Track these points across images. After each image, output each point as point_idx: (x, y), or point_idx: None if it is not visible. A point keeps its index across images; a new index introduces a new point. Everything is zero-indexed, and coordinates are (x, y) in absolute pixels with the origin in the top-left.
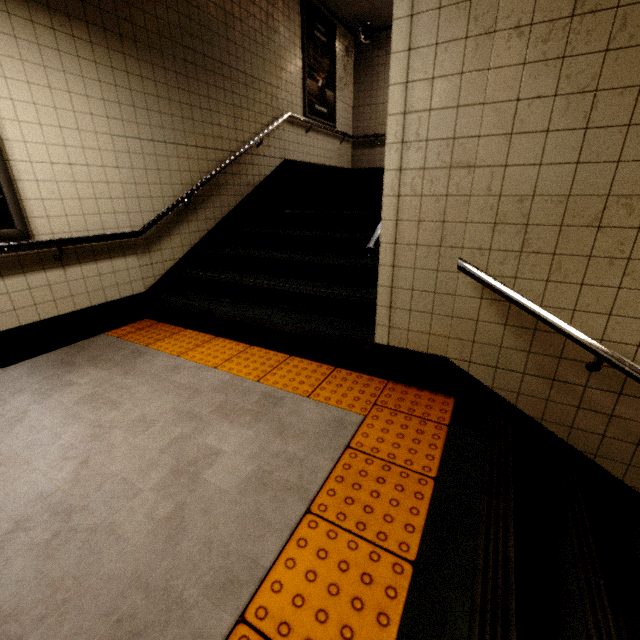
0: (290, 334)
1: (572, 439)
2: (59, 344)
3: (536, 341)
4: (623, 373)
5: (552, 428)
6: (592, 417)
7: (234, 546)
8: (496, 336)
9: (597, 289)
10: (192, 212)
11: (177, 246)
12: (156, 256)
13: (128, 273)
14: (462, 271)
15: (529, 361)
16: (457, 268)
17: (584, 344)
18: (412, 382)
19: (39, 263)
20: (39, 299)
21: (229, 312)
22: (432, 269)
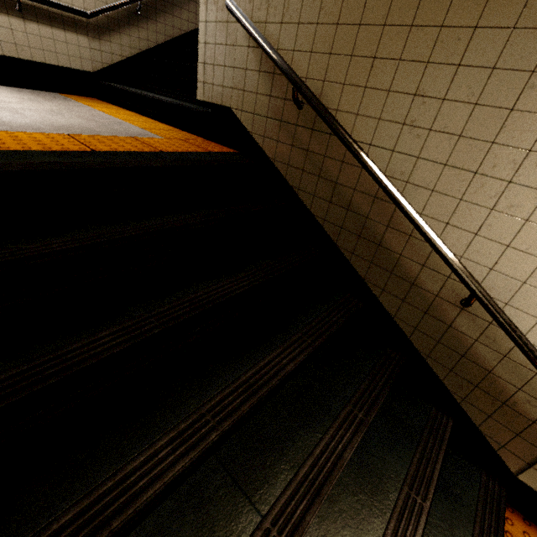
0: (163, 104)
1: (288, 176)
2: (20, 85)
3: (274, 85)
4: (302, 97)
5: (279, 167)
6: (298, 154)
7: (9, 127)
8: (255, 83)
9: (306, 27)
10: (143, 20)
11: (126, 45)
12: (106, 46)
13: (79, 50)
14: (228, 9)
15: (270, 105)
16: (226, 7)
17: (283, 70)
18: (220, 141)
19: (4, 7)
20: (3, 38)
21: (138, 92)
22: (225, 21)
